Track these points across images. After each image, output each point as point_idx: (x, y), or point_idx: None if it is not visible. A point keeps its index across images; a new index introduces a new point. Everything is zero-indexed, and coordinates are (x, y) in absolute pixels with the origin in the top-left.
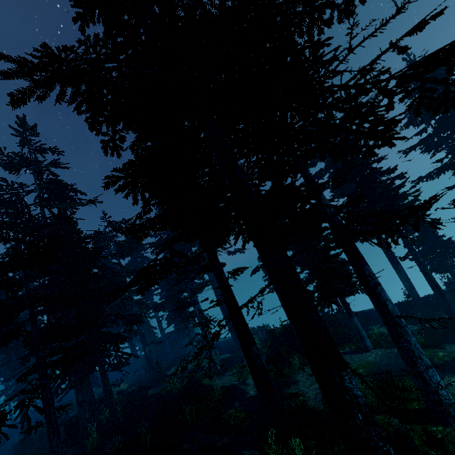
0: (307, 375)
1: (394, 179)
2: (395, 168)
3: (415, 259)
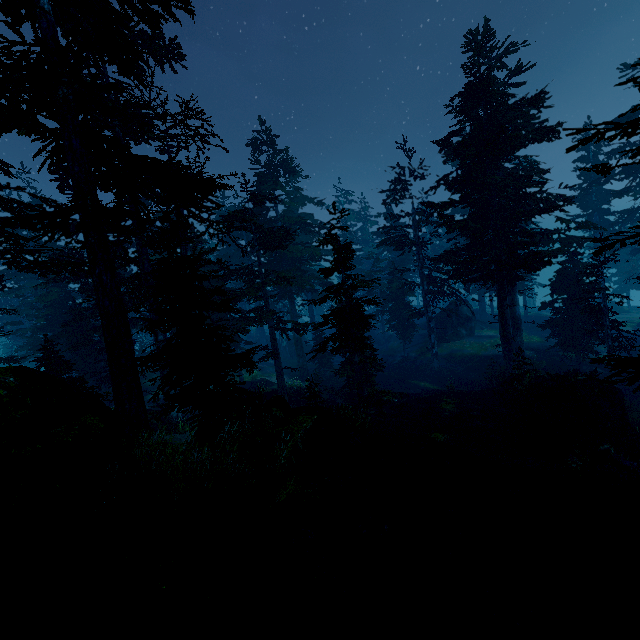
0: None
1: None
2: None
3: None
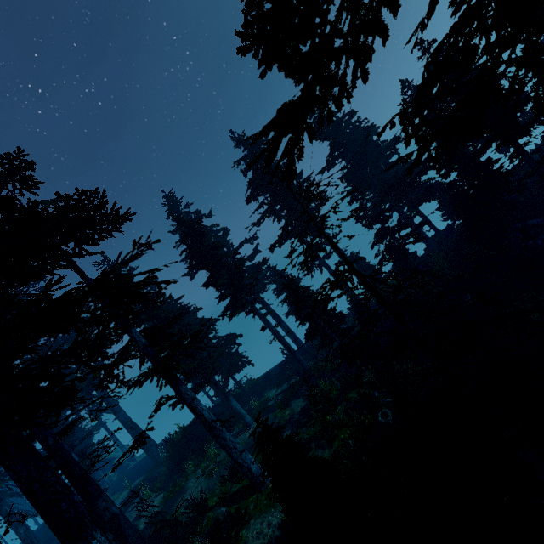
0: (195, 479)
1: (237, 263)
2: (237, 252)
3: (270, 330)
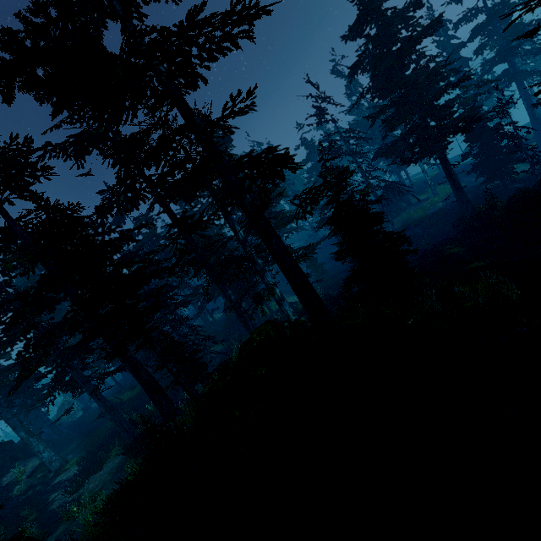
0: None
1: None
2: None
3: None
